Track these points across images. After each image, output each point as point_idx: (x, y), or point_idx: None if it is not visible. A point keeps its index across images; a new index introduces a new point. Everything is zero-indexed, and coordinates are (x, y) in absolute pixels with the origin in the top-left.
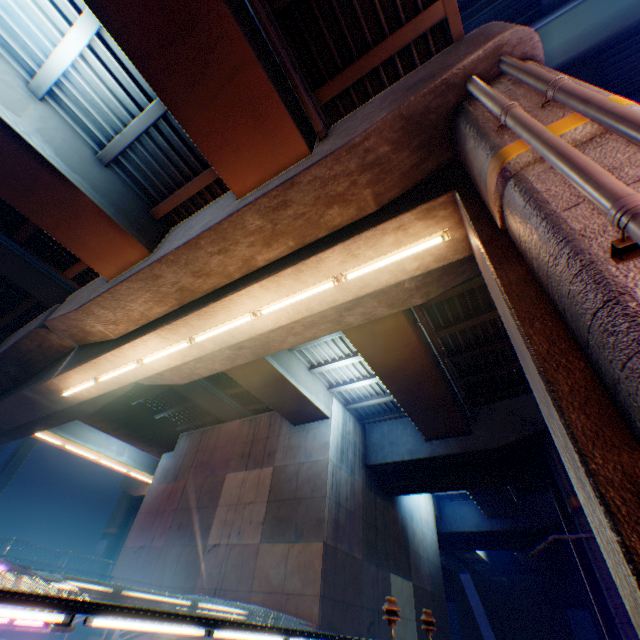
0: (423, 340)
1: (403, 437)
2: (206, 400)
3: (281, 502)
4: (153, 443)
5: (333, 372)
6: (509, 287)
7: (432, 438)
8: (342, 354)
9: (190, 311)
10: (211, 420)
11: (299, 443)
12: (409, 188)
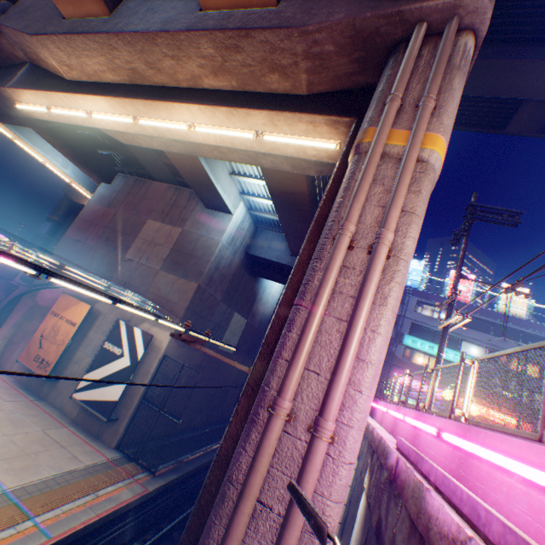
0: (315, 195)
1: (278, 247)
2: (144, 157)
3: (180, 253)
4: (94, 172)
5: (248, 184)
6: (319, 218)
7: (295, 255)
8: (258, 175)
9: (138, 96)
10: (145, 174)
11: (205, 222)
12: (337, 90)
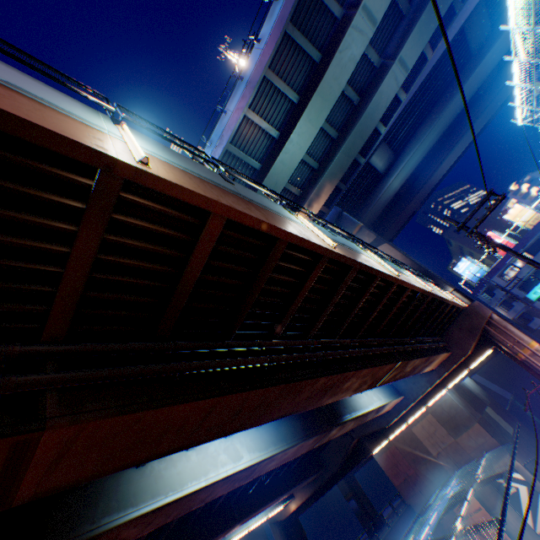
0: None
1: None
2: None
3: (447, 422)
4: None
5: None
6: (533, 374)
7: None
8: None
9: (426, 401)
10: None
11: None
12: (475, 343)
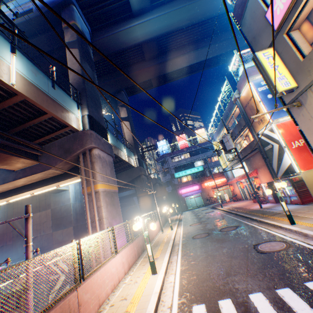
0: None
1: None
2: None
3: (57, 219)
4: None
5: None
6: None
7: None
8: None
9: (5, 197)
10: None
11: (59, 200)
12: (72, 167)
